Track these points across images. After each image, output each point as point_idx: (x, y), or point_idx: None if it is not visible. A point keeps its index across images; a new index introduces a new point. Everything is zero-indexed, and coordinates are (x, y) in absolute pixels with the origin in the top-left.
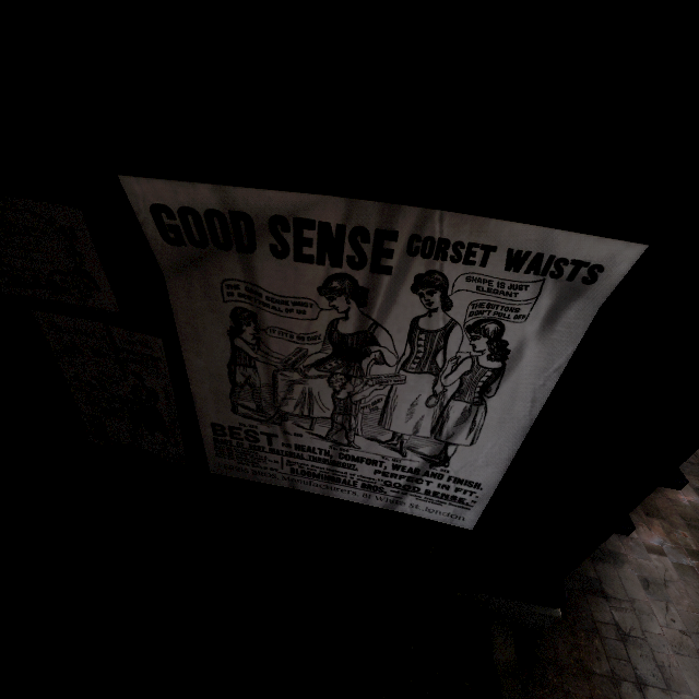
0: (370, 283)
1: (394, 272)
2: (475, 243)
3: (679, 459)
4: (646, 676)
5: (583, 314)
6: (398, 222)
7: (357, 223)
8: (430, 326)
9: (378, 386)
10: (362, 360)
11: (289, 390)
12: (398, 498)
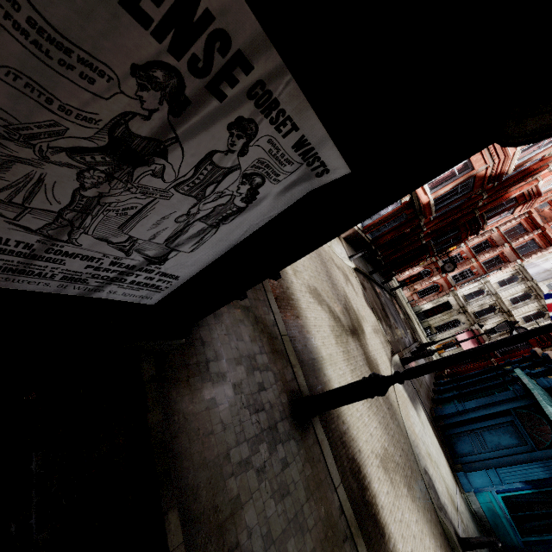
0: (198, 98)
1: (226, 102)
2: (292, 118)
3: (284, 267)
4: (210, 358)
5: (302, 191)
6: (260, 59)
7: (228, 27)
8: (221, 162)
9: (141, 195)
10: (137, 167)
11: (2, 167)
12: (99, 287)
